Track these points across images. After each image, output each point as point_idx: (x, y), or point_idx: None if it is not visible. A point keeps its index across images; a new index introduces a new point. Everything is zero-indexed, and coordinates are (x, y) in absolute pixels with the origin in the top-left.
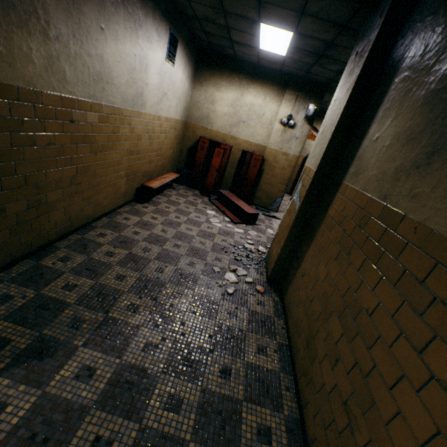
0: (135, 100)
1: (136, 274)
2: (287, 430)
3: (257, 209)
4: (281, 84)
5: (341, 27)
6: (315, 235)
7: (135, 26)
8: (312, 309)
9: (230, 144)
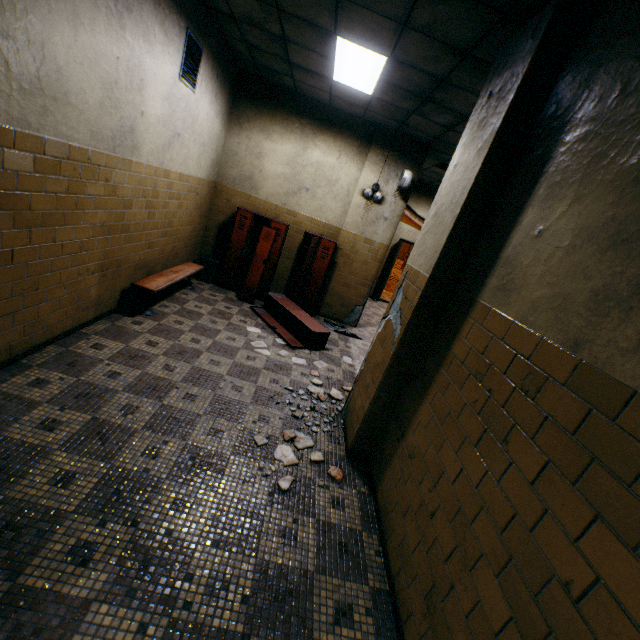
0: (119, 139)
1: (101, 467)
2: None
3: (326, 322)
4: (363, 138)
5: (462, 55)
6: (430, 385)
7: (116, 6)
8: (435, 532)
9: (285, 221)
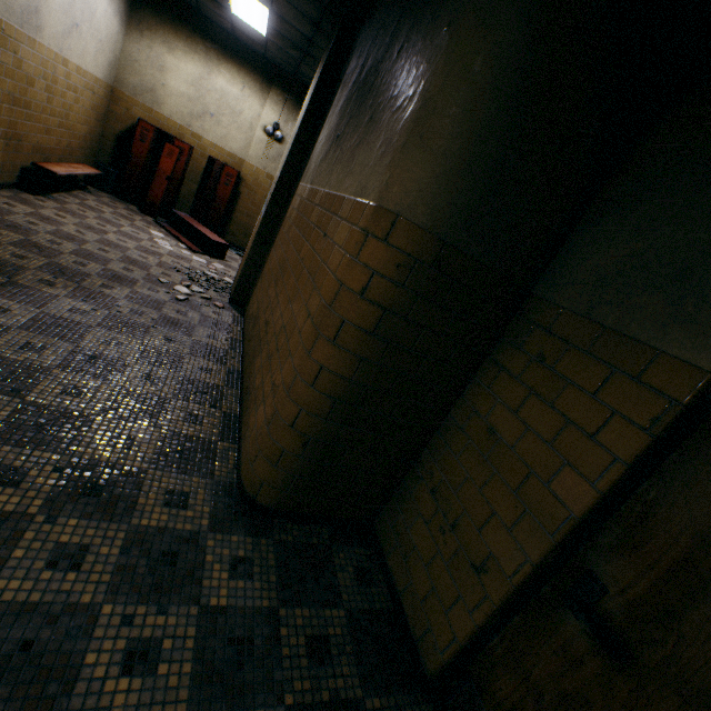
0: (27, 17)
1: (44, 260)
2: (228, 372)
3: (230, 248)
4: (266, 77)
5: (315, 26)
6: (276, 239)
7: None
8: (263, 294)
9: (190, 144)
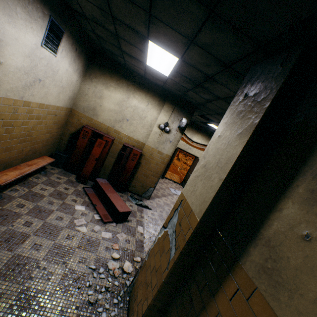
0: None
1: None
2: None
3: (131, 197)
4: (161, 97)
5: (225, 66)
6: None
7: None
8: None
9: (113, 136)
